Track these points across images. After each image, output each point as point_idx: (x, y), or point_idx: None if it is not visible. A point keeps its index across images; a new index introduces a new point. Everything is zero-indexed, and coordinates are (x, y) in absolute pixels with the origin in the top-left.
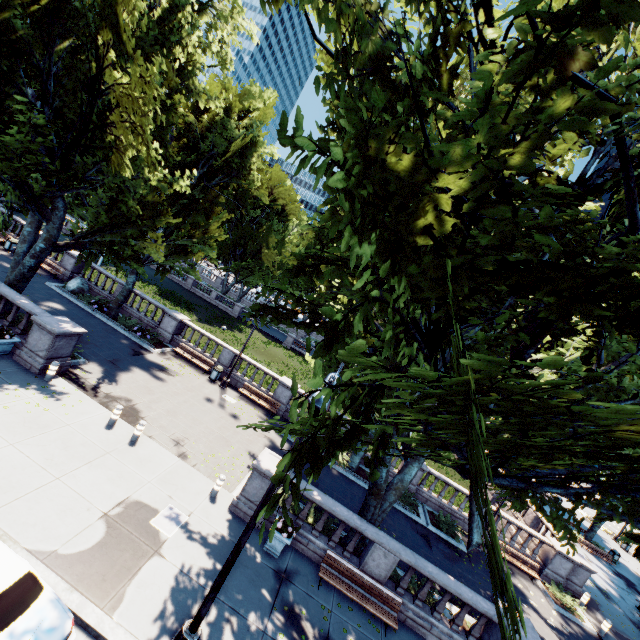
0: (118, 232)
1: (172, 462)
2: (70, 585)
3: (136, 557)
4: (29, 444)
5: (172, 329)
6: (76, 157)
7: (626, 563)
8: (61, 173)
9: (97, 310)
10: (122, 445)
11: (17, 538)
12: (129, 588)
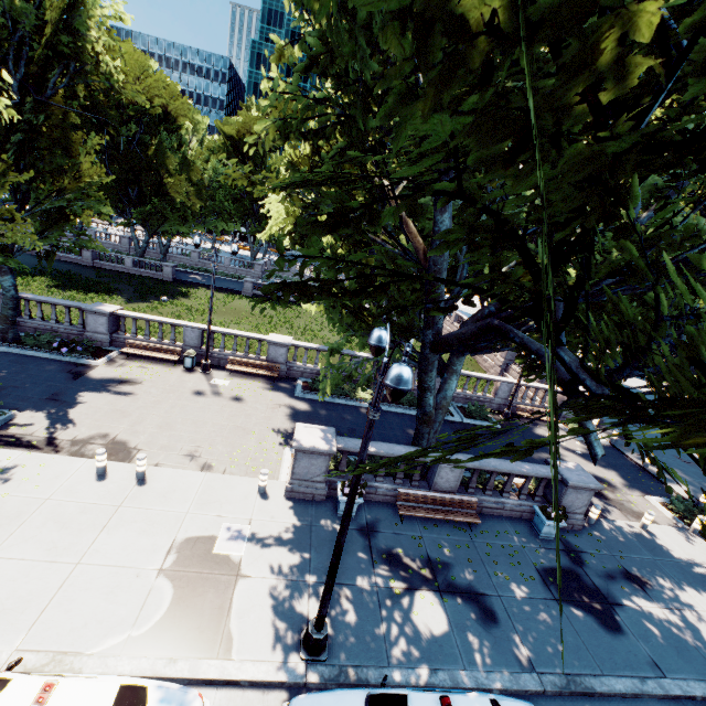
0: None
1: (199, 480)
2: (169, 657)
3: (221, 592)
4: (12, 545)
5: (105, 328)
6: None
7: None
8: None
9: None
10: (131, 490)
11: (75, 649)
12: (232, 624)
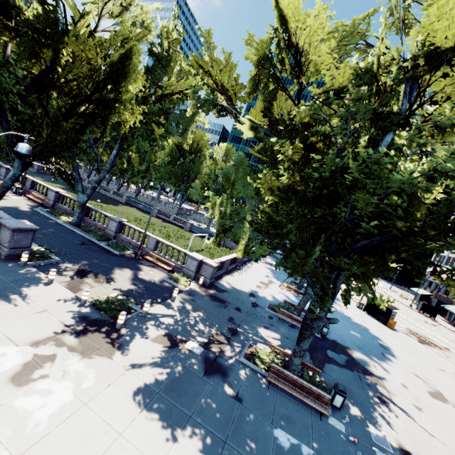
0: None
1: None
2: None
3: None
4: None
5: (4, 174)
6: None
7: (339, 307)
8: None
9: None
10: None
11: None
12: None
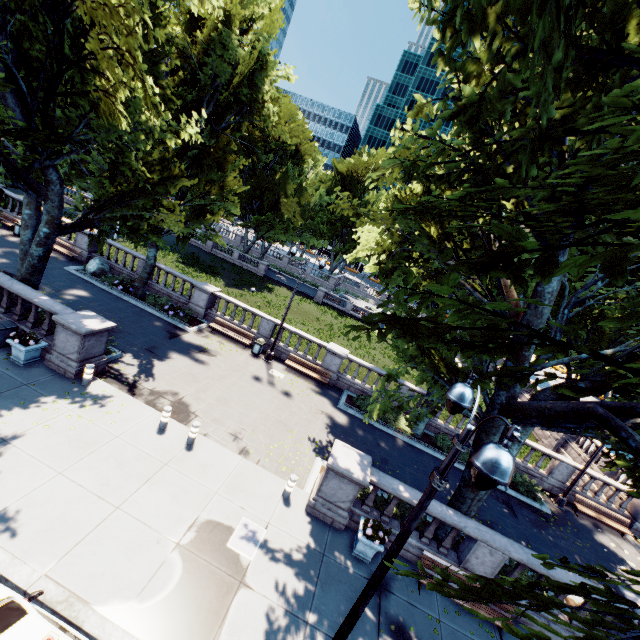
0: (127, 202)
1: (235, 463)
2: None
3: (221, 594)
4: (79, 469)
5: (204, 303)
6: (57, 111)
7: None
8: (42, 134)
9: (123, 292)
10: (179, 451)
11: (86, 597)
12: (221, 638)
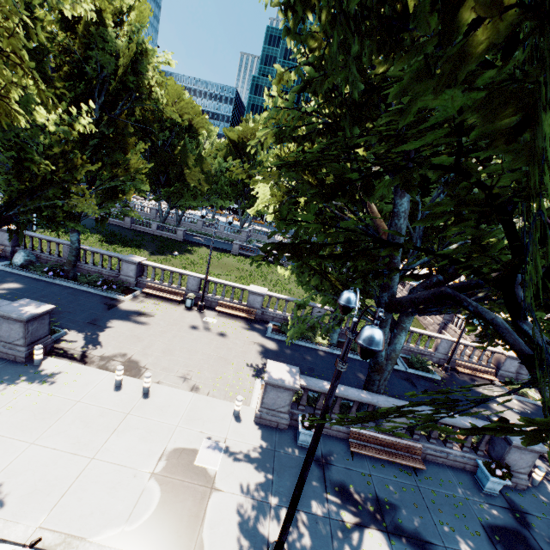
0: (40, 195)
1: (188, 399)
2: None
3: (197, 502)
4: (49, 436)
5: (133, 273)
6: None
7: None
8: None
9: (54, 277)
10: (137, 401)
11: (81, 534)
12: (204, 533)
